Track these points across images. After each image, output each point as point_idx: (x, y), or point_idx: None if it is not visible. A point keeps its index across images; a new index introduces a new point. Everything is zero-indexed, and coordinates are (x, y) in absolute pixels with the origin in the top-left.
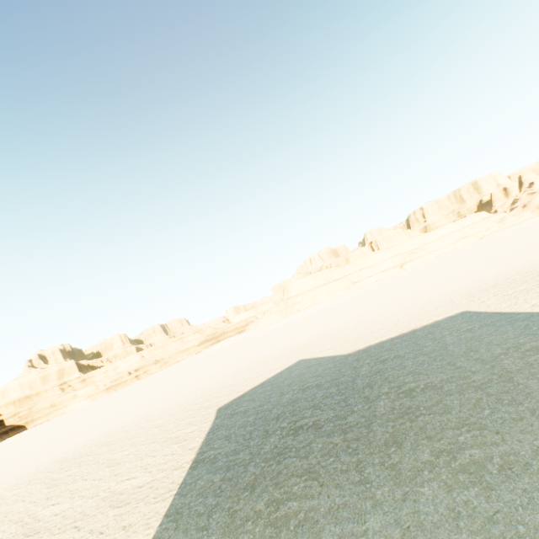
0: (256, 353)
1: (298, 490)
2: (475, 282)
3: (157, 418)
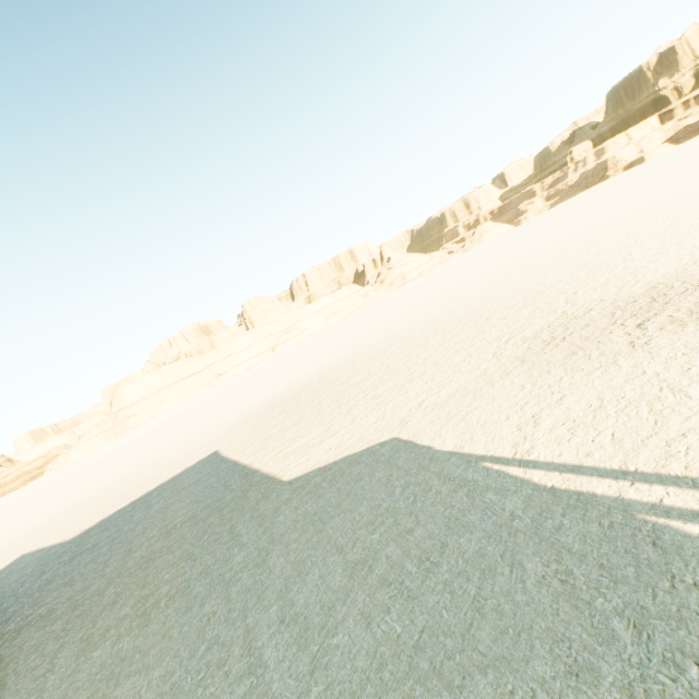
0: None
1: None
2: (272, 395)
3: None
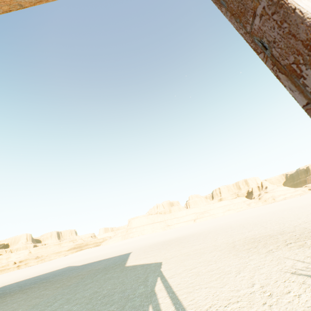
0: (73, 260)
1: None
2: (169, 238)
3: None
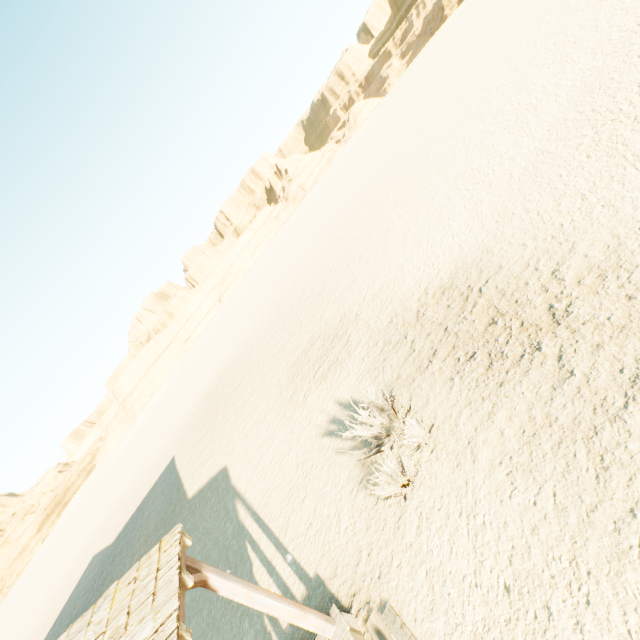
0: (82, 538)
1: None
2: (207, 384)
3: None
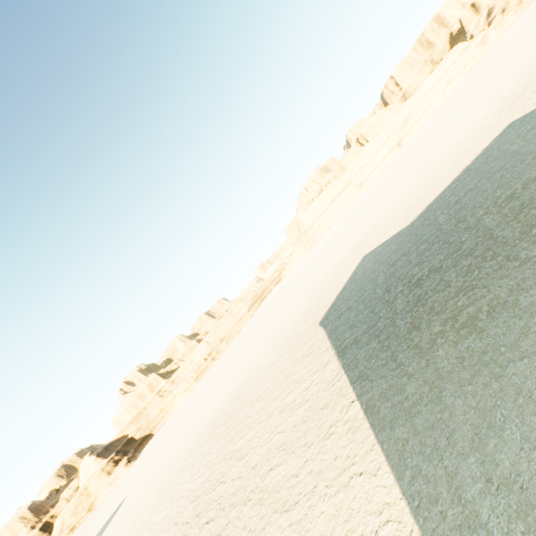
0: (311, 282)
1: (464, 302)
2: (499, 101)
3: (266, 362)
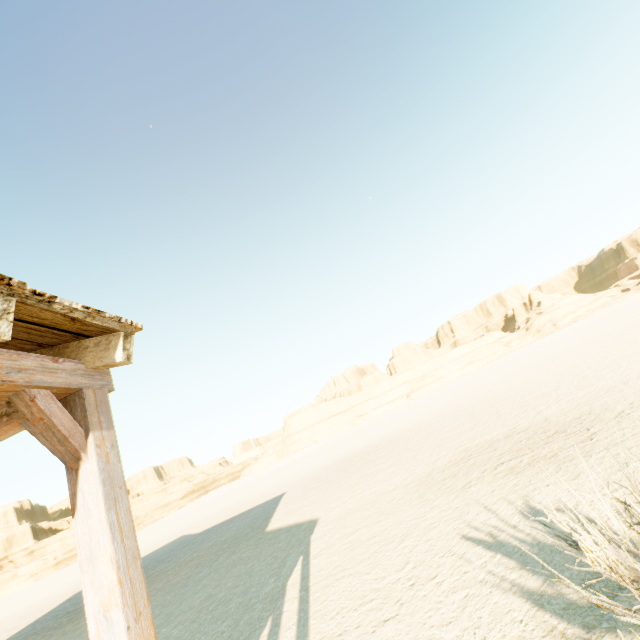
0: (191, 519)
1: None
2: (354, 449)
3: (36, 606)
